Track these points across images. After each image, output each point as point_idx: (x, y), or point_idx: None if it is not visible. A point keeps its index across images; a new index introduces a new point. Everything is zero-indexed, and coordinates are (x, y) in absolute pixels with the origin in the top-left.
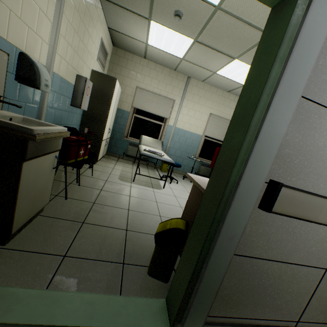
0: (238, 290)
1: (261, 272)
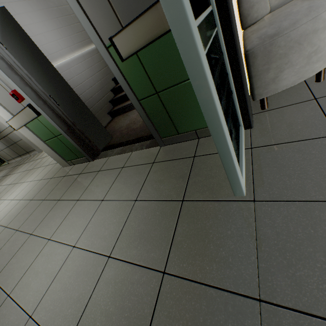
0: (4, 157)
1: (1, 154)
